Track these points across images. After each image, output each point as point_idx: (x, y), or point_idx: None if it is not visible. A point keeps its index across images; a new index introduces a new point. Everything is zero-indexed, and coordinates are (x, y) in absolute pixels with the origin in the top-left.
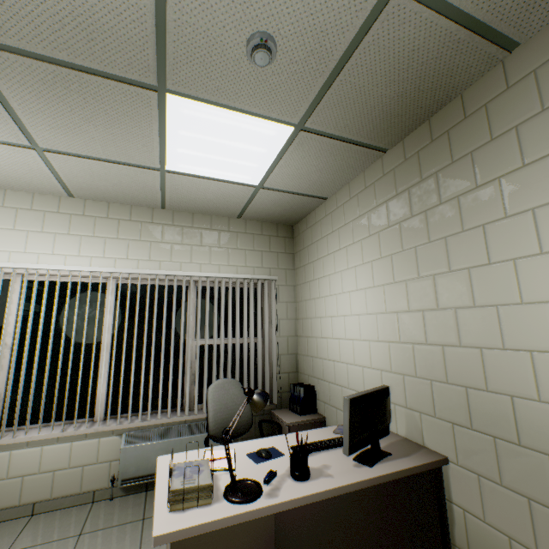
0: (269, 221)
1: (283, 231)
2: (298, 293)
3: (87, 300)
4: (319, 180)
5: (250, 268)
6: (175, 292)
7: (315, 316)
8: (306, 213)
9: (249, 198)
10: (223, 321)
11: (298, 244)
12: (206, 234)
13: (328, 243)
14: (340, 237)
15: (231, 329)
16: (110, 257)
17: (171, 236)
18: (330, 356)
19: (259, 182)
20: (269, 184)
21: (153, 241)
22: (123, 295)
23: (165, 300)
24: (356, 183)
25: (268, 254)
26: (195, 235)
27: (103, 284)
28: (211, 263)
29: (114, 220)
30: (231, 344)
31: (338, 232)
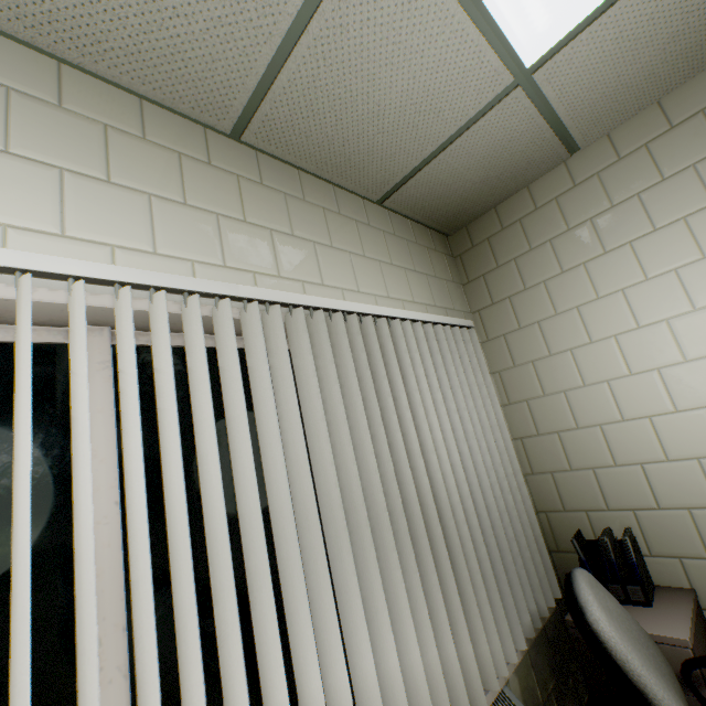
0: (424, 219)
1: (439, 243)
2: (495, 355)
3: (19, 400)
4: (631, 80)
5: (420, 306)
6: (328, 353)
7: (582, 384)
8: (504, 196)
9: (459, 126)
10: (436, 423)
11: (473, 264)
12: (333, 223)
13: (599, 231)
14: (649, 207)
15: (454, 442)
16: (87, 240)
17: (263, 211)
18: (678, 451)
19: (542, 53)
20: (551, 68)
21: (223, 215)
22: (140, 387)
23: (312, 379)
24: (689, 93)
25: (435, 282)
26: (313, 220)
27: (50, 349)
28: (359, 291)
29: (85, 120)
30: (465, 479)
31: (638, 201)
